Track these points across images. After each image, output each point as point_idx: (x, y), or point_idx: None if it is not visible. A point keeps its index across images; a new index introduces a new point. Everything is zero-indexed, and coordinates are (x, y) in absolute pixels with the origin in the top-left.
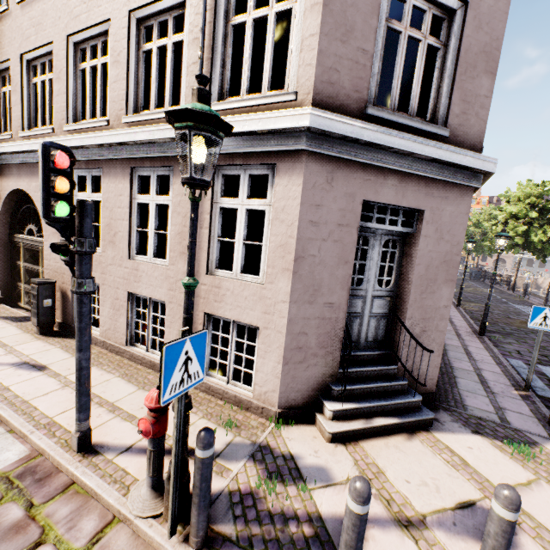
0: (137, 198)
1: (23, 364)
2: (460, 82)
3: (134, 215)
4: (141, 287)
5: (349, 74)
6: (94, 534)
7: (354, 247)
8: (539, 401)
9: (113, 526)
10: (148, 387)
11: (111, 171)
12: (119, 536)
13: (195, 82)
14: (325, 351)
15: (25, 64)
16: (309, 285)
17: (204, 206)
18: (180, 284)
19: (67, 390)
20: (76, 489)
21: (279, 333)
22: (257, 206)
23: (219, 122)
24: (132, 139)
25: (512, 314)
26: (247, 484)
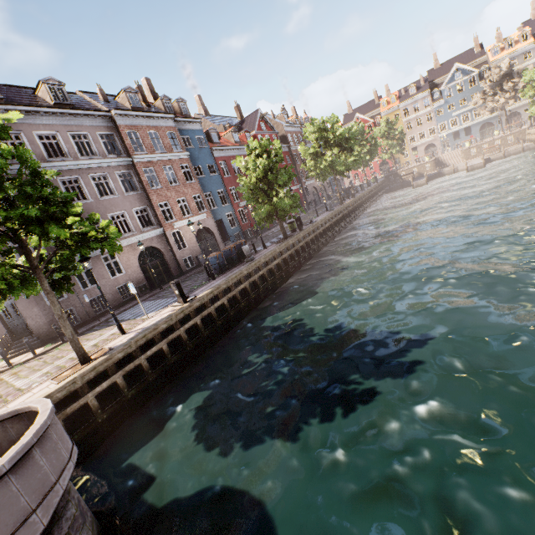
0: None
1: None
2: None
3: None
4: None
5: None
6: None
7: None
8: (94, 325)
9: None
10: None
11: None
12: None
13: None
14: (6, 339)
15: None
16: None
17: None
18: None
19: None
20: None
21: None
22: None
23: None
24: None
25: None
26: None
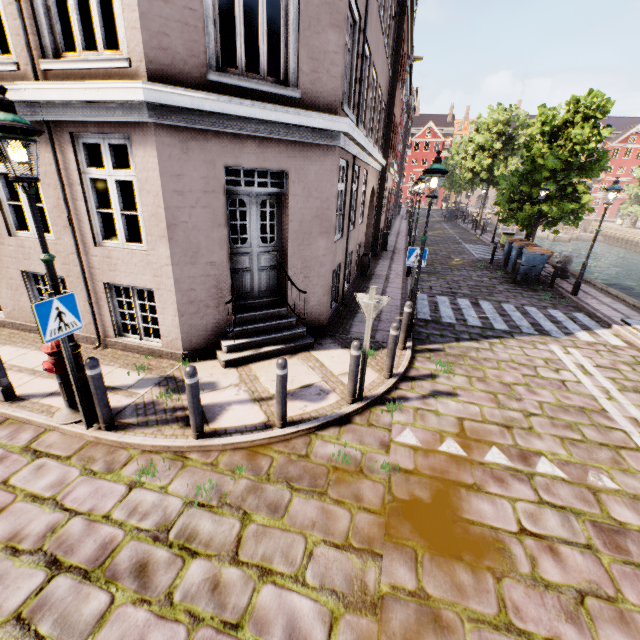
0: None
1: None
2: (305, 39)
3: None
4: (33, 264)
5: (181, 37)
6: (32, 439)
7: (225, 211)
8: None
9: (46, 433)
10: None
11: None
12: (52, 437)
13: (19, 29)
14: (217, 303)
15: None
16: (188, 249)
17: (73, 178)
18: (73, 257)
19: None
20: (12, 422)
21: (170, 291)
22: (124, 177)
23: (25, 130)
24: None
25: (456, 254)
26: (151, 398)
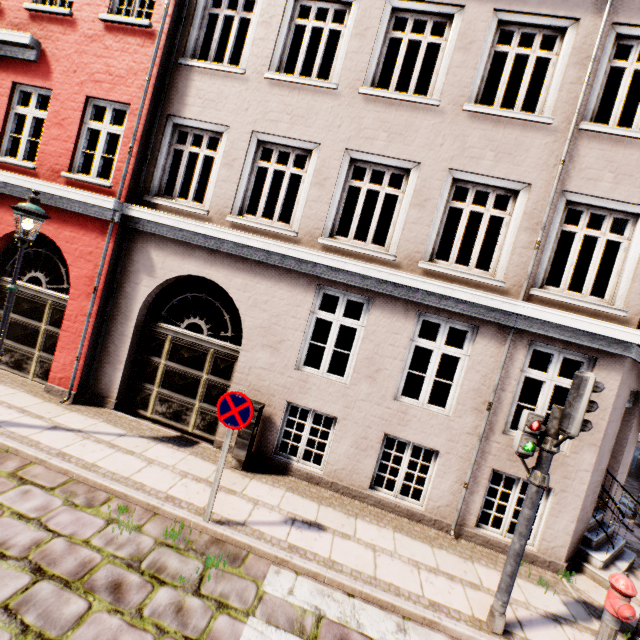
0: (417, 340)
1: (295, 522)
2: None
3: (408, 356)
4: (407, 431)
5: None
6: None
7: (619, 423)
8: None
9: None
10: (434, 543)
11: (386, 305)
12: None
13: (521, 263)
14: (590, 508)
15: (254, 143)
16: (600, 456)
17: (511, 372)
18: (466, 437)
19: (384, 556)
20: None
21: (577, 496)
22: (567, 385)
23: None
24: (447, 294)
25: None
26: None
